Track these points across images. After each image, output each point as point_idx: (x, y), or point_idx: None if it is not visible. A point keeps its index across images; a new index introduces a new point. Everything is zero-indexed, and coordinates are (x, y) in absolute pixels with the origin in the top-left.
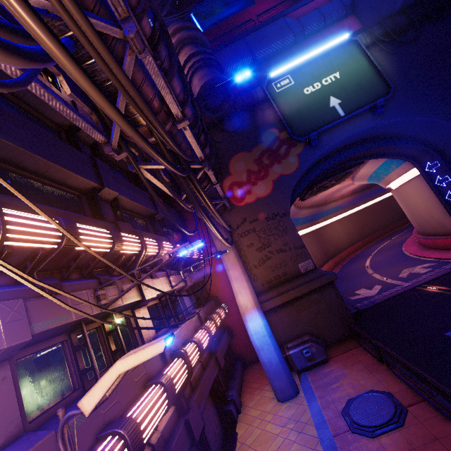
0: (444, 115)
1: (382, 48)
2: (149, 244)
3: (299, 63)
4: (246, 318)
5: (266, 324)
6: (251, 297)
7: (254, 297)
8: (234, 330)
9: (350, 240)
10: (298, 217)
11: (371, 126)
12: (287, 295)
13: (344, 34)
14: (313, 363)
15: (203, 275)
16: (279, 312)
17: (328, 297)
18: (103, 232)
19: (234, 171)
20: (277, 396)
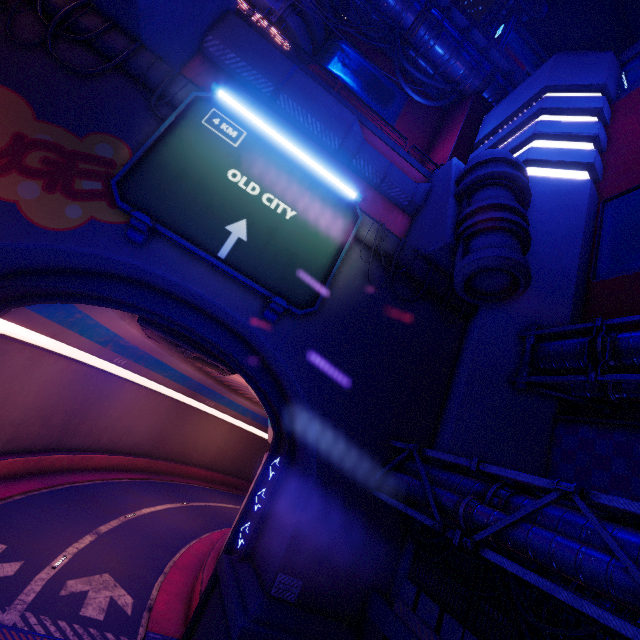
0: (324, 415)
1: (374, 267)
2: None
3: (275, 142)
4: None
5: None
6: None
7: None
8: None
9: (215, 461)
10: (167, 362)
11: (242, 321)
12: None
13: (352, 189)
14: None
15: None
16: None
17: None
18: None
19: None
20: None
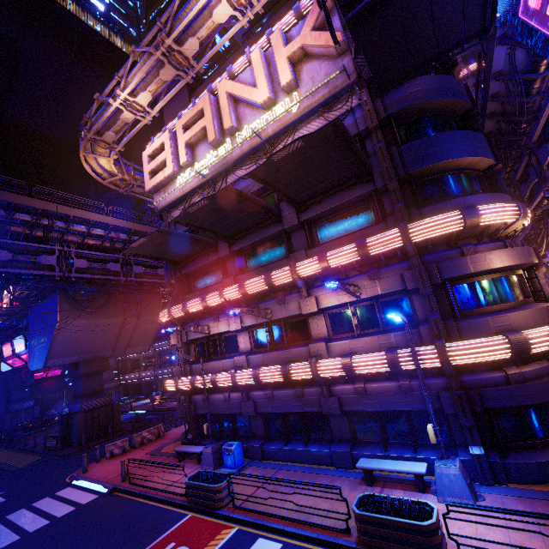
0: None
1: None
2: None
3: None
4: None
5: None
6: None
7: None
8: None
9: None
10: None
11: None
12: None
13: None
14: None
15: None
16: None
17: None
18: None
19: None
20: None
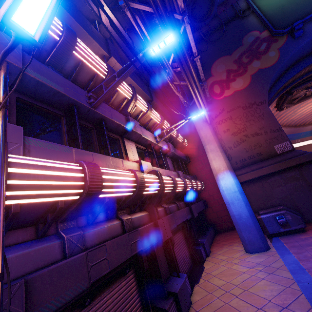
0: None
1: None
2: (139, 99)
3: None
4: (218, 177)
5: (238, 183)
6: (224, 162)
7: (227, 162)
8: (208, 203)
9: None
10: None
11: None
12: (261, 171)
13: None
14: (288, 230)
15: (185, 157)
16: (251, 186)
17: (308, 175)
18: (100, 61)
19: (215, 73)
20: (245, 247)
